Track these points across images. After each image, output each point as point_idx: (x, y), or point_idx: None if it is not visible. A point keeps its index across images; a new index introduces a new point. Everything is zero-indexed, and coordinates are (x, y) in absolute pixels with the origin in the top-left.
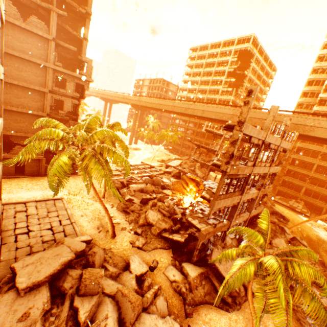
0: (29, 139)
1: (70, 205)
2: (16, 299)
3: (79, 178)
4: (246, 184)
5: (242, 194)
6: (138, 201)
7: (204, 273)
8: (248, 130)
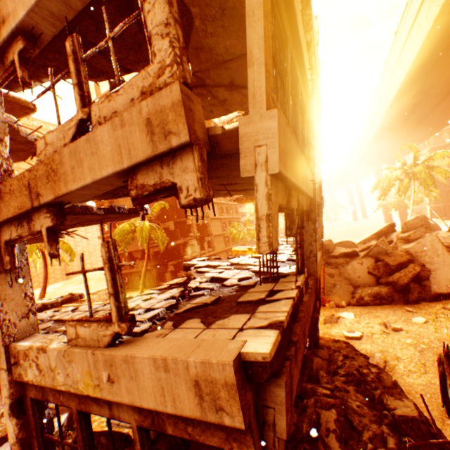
0: None
1: None
2: None
3: None
4: None
5: None
6: None
7: None
8: None
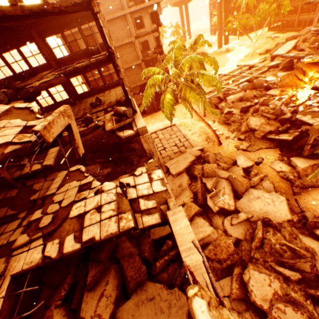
0: (145, 91)
1: (182, 128)
2: (173, 179)
3: (181, 105)
4: None
5: None
6: (237, 111)
7: (318, 165)
8: None
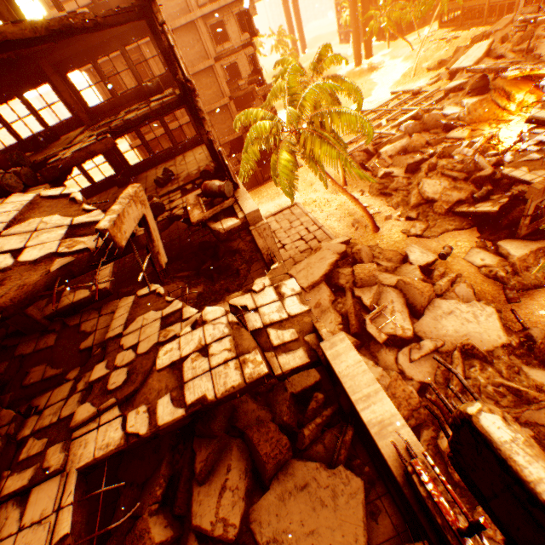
0: (244, 151)
1: (308, 209)
2: (305, 295)
3: (302, 169)
4: None
5: None
6: (400, 172)
7: (544, 249)
8: None
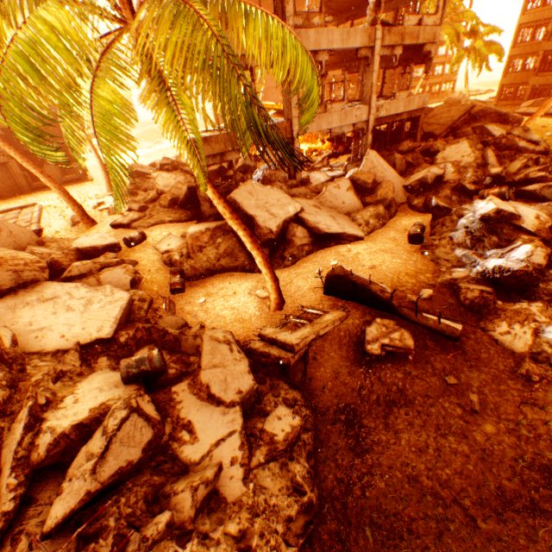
0: None
1: (48, 210)
2: None
3: (91, 183)
4: None
5: (287, 24)
6: None
7: (225, 227)
8: None
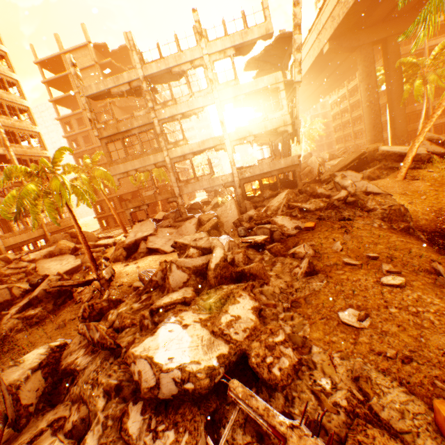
0: None
1: None
2: None
3: None
4: (158, 136)
5: (163, 150)
6: None
7: None
8: (93, 90)
